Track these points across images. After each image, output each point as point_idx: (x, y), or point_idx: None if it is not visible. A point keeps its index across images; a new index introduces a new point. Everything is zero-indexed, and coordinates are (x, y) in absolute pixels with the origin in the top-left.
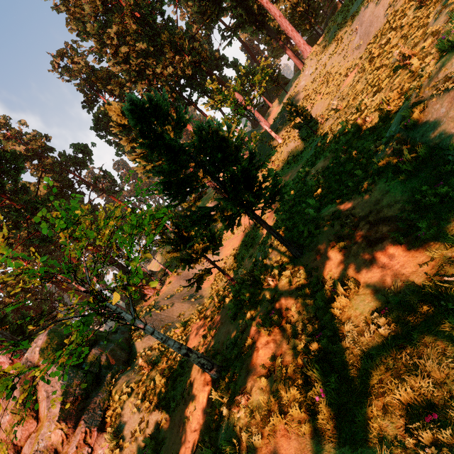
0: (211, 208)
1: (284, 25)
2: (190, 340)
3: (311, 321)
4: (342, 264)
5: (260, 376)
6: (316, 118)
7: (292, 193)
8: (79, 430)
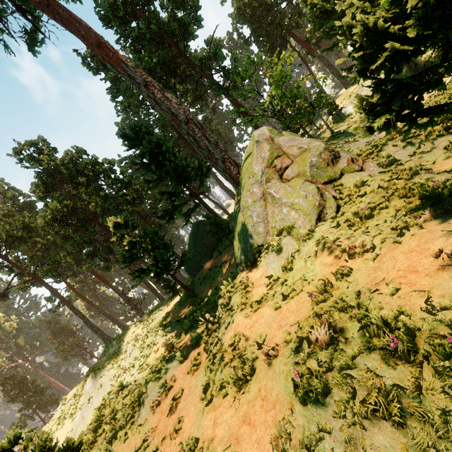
0: None
1: None
2: None
3: None
4: None
5: None
6: None
7: None
8: (344, 156)
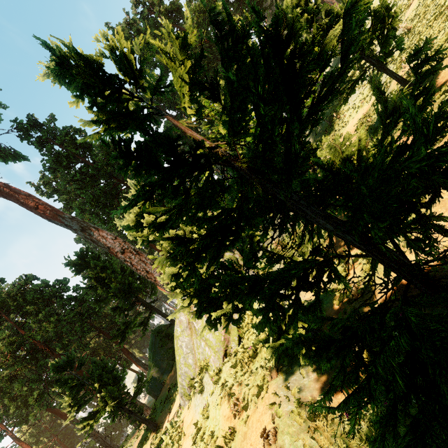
0: None
1: (326, 1)
2: None
3: None
4: None
5: None
6: None
7: (374, 114)
8: None
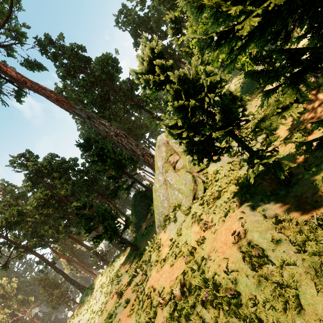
0: None
1: None
2: None
3: None
4: None
5: None
6: None
7: None
8: None
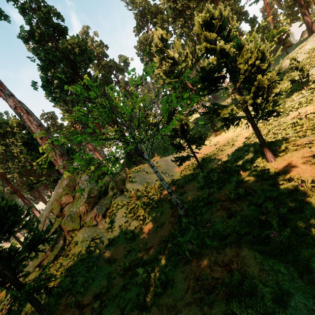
0: (224, 106)
1: None
2: (164, 193)
3: (272, 199)
4: (312, 173)
5: (223, 217)
6: (310, 77)
7: (267, 127)
8: (93, 211)
